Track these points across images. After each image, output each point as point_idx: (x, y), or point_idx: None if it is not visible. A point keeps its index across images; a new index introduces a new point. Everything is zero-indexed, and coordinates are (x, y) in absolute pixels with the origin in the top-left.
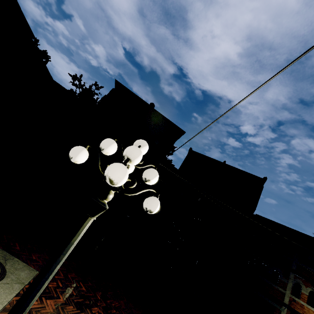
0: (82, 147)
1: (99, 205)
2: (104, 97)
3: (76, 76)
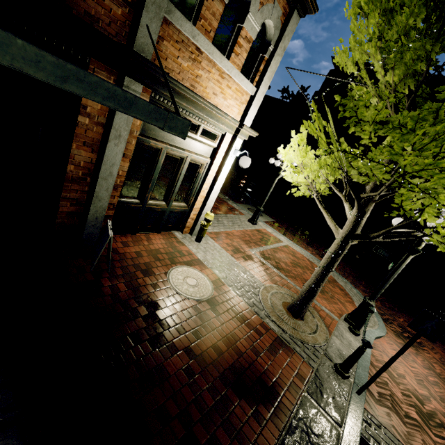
0: (272, 158)
1: (278, 174)
2: (314, 95)
3: (284, 90)
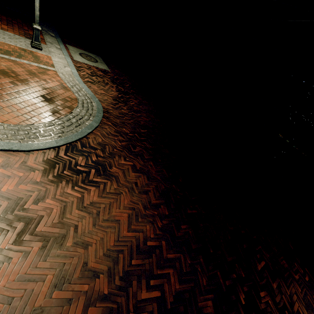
0: None
1: None
2: None
3: None
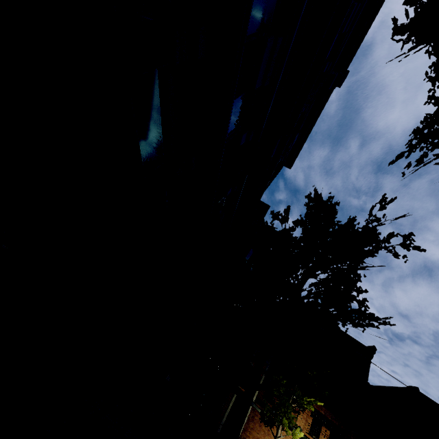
0: None
1: None
2: None
3: None
